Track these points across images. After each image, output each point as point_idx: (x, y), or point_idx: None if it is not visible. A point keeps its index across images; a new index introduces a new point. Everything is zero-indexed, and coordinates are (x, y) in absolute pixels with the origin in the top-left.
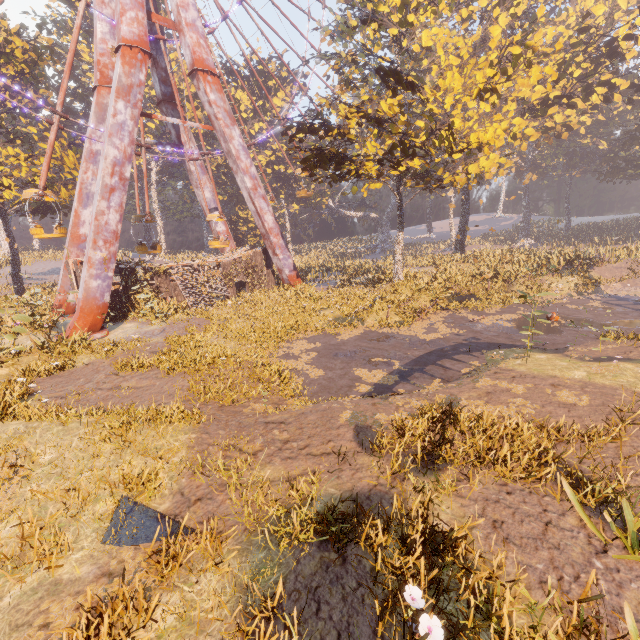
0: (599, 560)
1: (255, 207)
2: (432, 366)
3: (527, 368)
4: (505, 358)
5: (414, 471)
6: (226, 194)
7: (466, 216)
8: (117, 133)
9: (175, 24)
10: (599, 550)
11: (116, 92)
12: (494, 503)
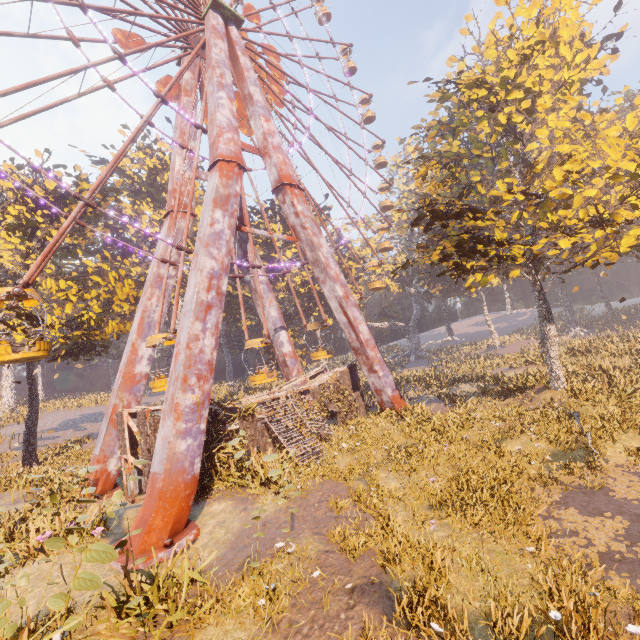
0: None
1: (347, 317)
2: None
3: None
4: None
5: None
6: (255, 318)
7: None
8: (214, 242)
9: (258, 150)
10: None
11: (213, 202)
12: None
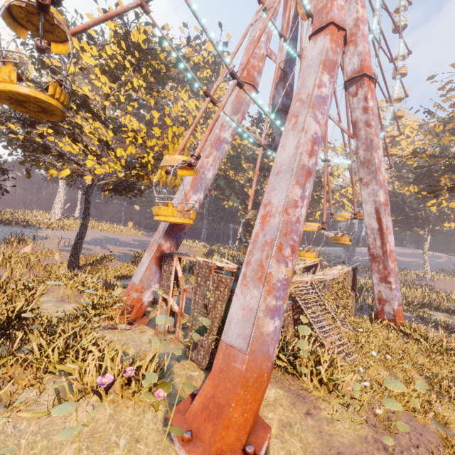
0: None
1: (379, 224)
2: None
3: None
4: None
5: None
6: (238, 202)
7: None
8: (319, 106)
9: None
10: None
11: (322, 63)
12: None
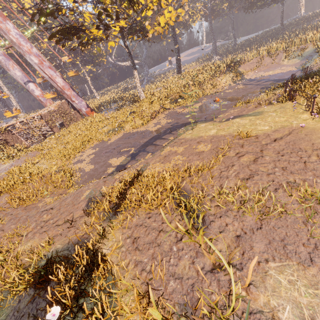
0: (176, 246)
1: (47, 75)
2: (150, 146)
3: (191, 135)
4: (185, 131)
5: (107, 219)
6: None
7: (178, 51)
8: None
9: None
10: (179, 239)
11: None
12: (139, 226)
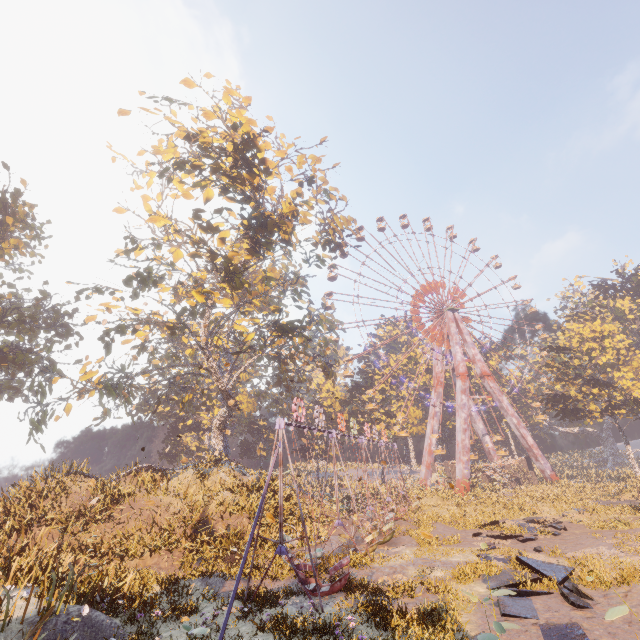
0: None
1: (520, 433)
2: None
3: None
4: None
5: None
6: None
7: None
8: (464, 407)
9: (470, 360)
10: None
11: (461, 392)
12: None
